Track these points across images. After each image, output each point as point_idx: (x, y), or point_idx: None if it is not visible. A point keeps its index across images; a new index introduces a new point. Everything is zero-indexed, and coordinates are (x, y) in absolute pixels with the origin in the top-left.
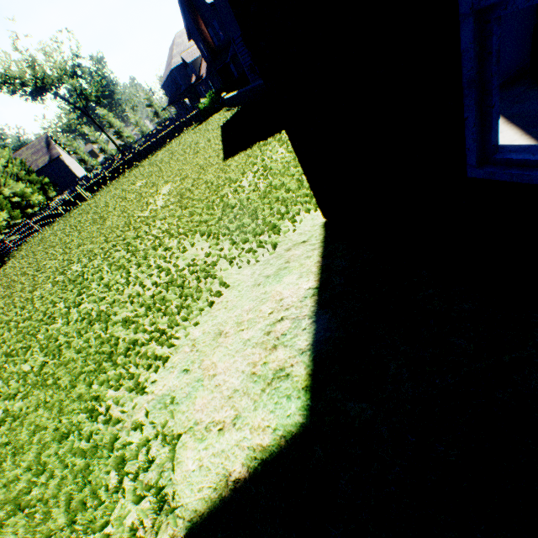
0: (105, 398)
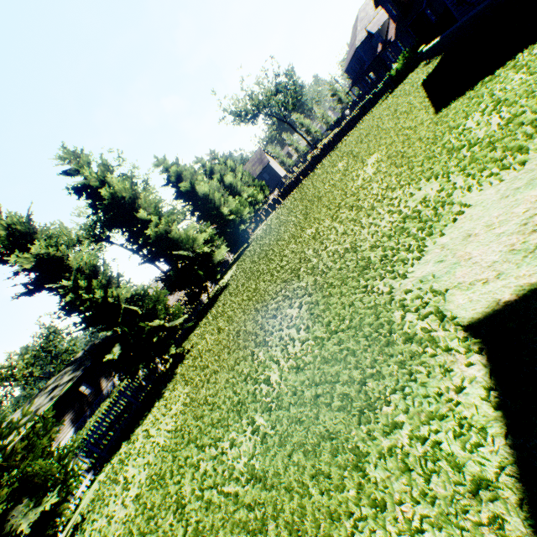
0: (374, 285)
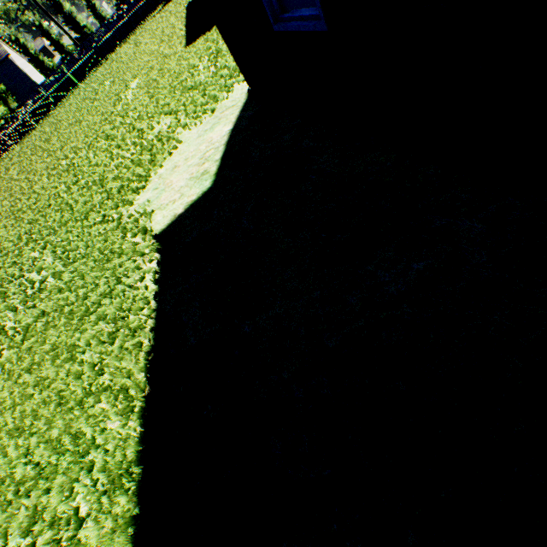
0: (110, 214)
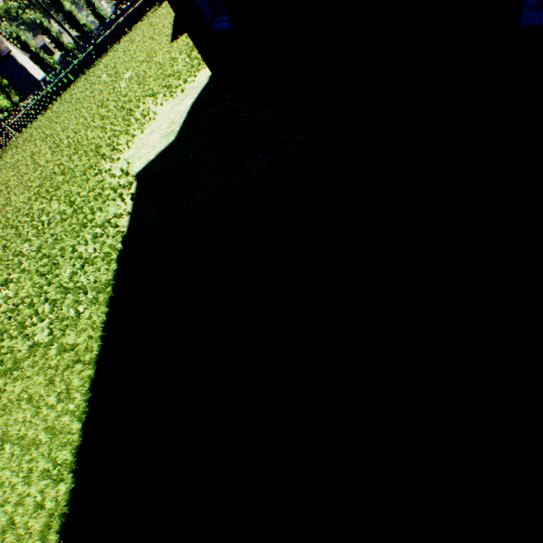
0: (103, 168)
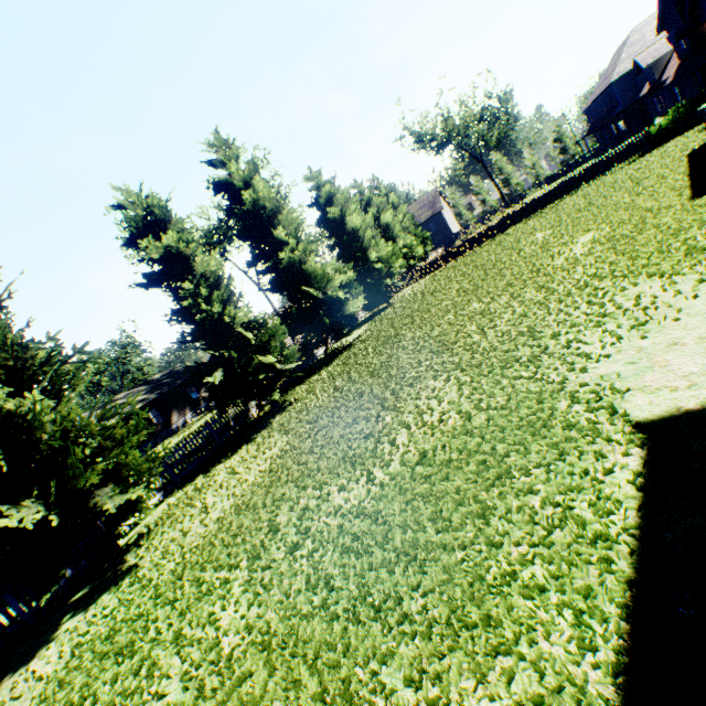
0: (545, 372)
